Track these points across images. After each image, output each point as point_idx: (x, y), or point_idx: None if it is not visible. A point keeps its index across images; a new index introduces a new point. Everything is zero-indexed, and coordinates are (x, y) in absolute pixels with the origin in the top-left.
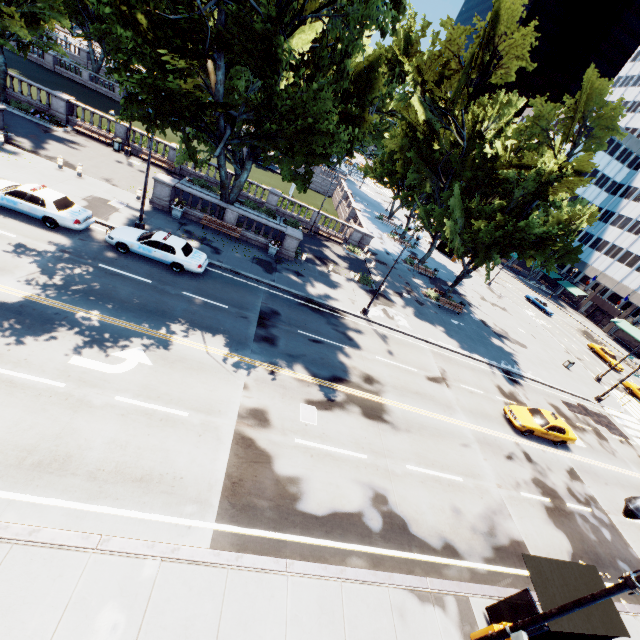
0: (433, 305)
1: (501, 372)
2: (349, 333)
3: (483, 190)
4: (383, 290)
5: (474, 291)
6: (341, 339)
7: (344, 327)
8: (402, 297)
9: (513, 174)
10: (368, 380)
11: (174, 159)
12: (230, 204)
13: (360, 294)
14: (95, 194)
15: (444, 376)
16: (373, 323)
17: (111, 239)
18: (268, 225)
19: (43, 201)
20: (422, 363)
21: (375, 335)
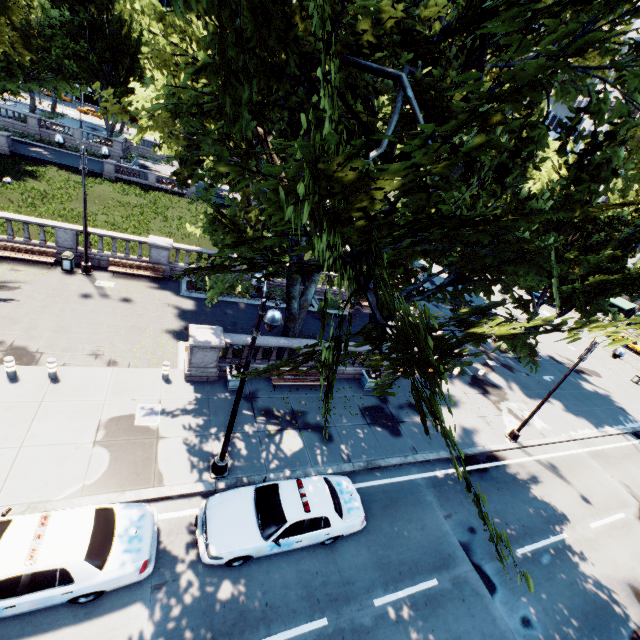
0: (515, 362)
1: (635, 438)
2: (538, 496)
3: (567, 229)
4: (476, 370)
5: (503, 310)
6: (548, 520)
7: (525, 486)
8: (493, 369)
9: (623, 214)
10: (639, 598)
11: (159, 259)
12: (296, 334)
13: (475, 397)
14: (102, 413)
15: (638, 499)
16: (526, 447)
17: (216, 560)
18: (358, 351)
19: (62, 572)
20: (610, 491)
21: (549, 473)
